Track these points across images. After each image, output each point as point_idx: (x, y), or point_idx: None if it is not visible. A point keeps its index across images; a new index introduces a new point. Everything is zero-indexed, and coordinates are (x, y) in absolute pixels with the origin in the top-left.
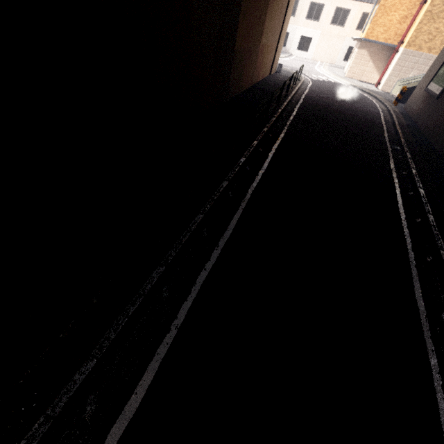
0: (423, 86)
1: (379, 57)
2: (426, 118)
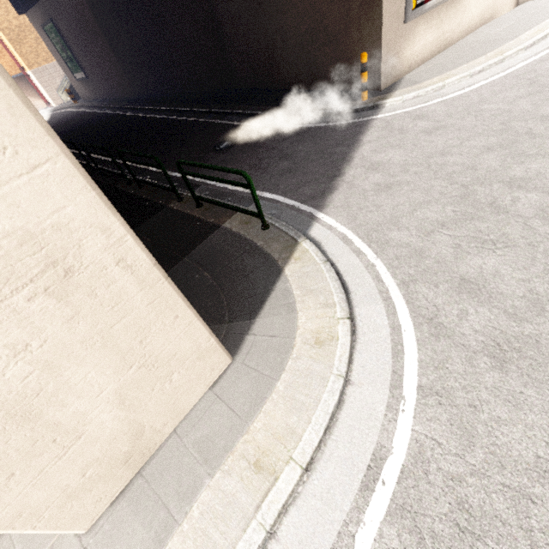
0: (73, 80)
1: (22, 88)
2: (98, 92)
